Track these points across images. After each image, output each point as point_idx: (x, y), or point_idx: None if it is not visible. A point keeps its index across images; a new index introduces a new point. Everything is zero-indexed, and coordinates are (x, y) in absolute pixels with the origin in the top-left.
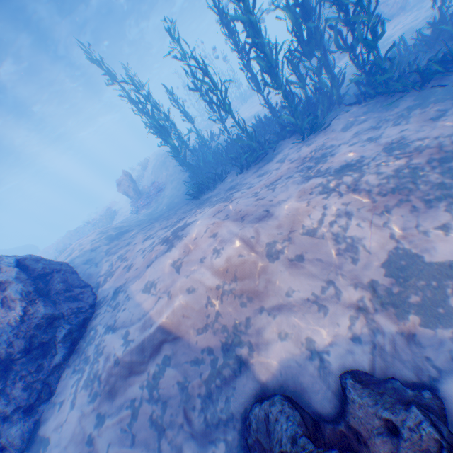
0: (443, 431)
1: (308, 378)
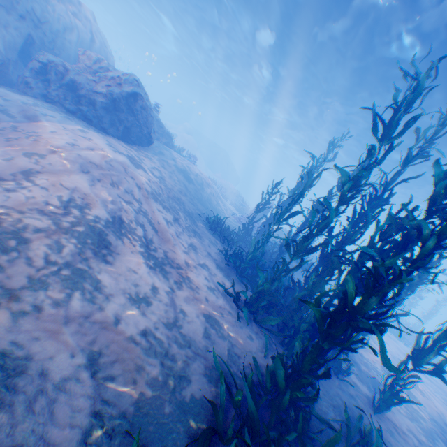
0: None
1: None
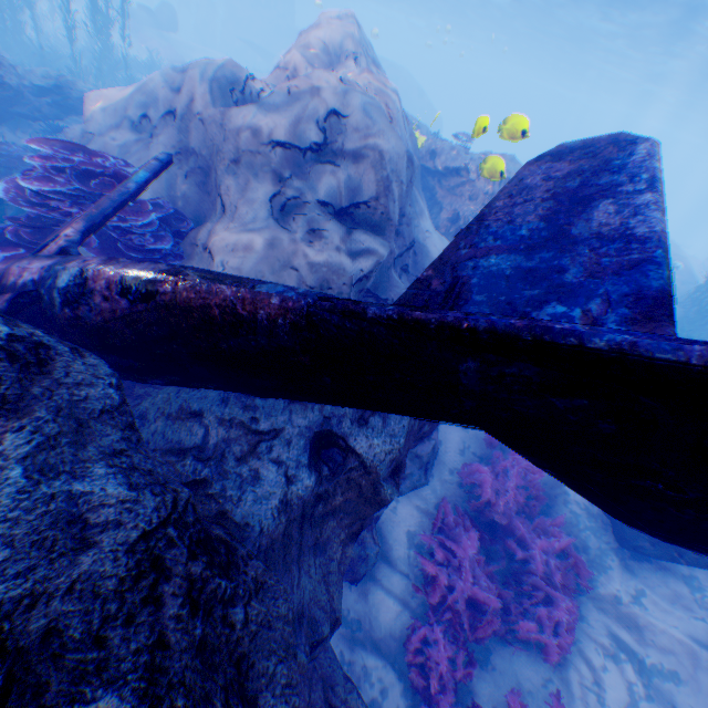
0: None
1: None
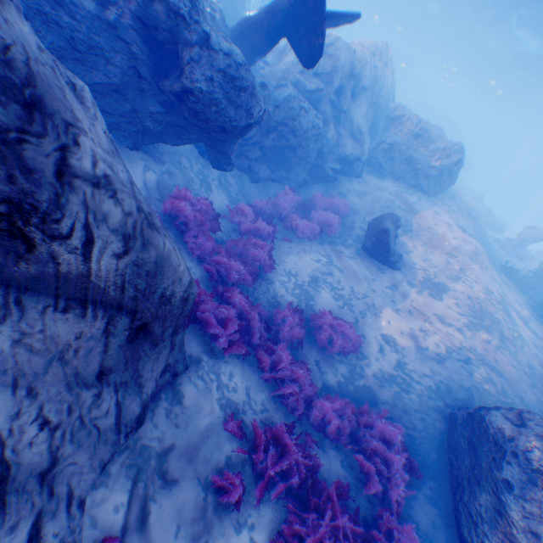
0: (395, 257)
1: (400, 248)
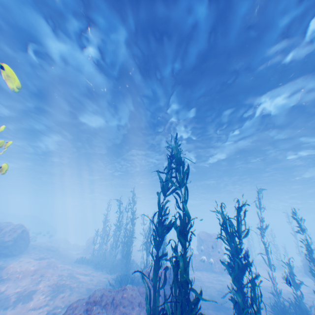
0: None
1: None
